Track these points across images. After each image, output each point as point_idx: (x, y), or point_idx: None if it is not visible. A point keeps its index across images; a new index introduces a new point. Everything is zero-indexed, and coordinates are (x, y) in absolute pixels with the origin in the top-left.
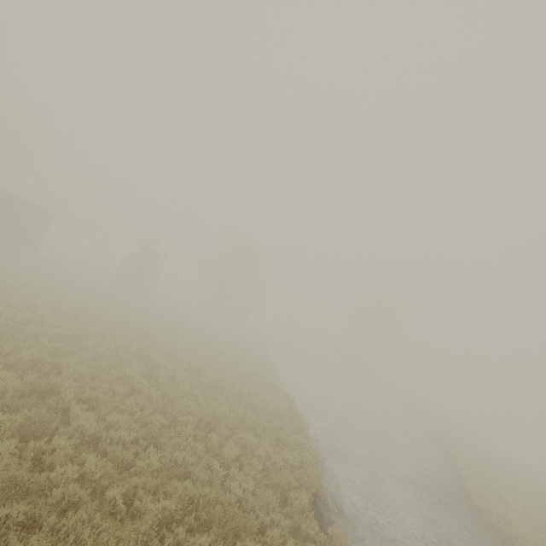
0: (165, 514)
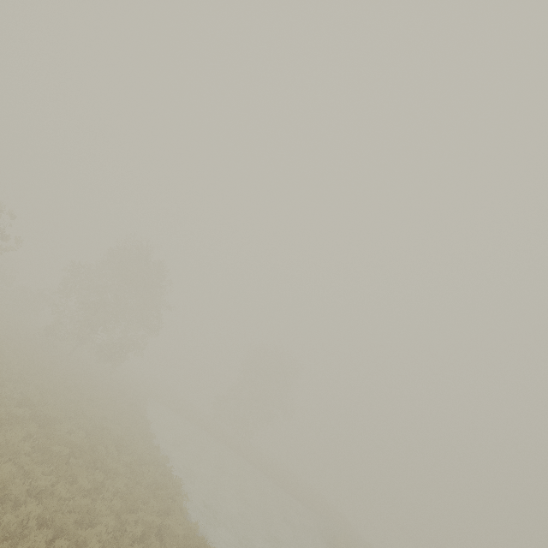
0: None
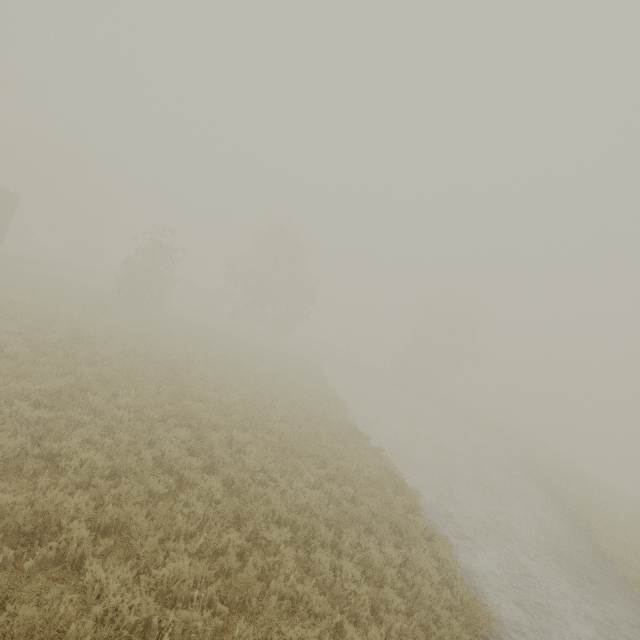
0: None
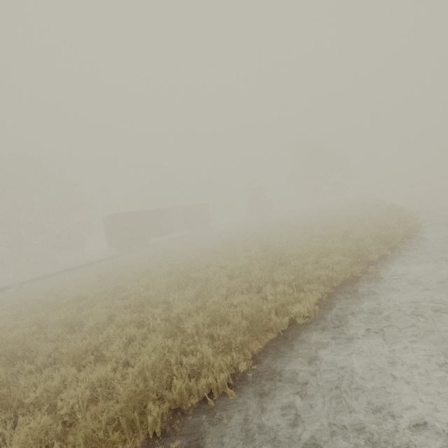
0: (317, 241)
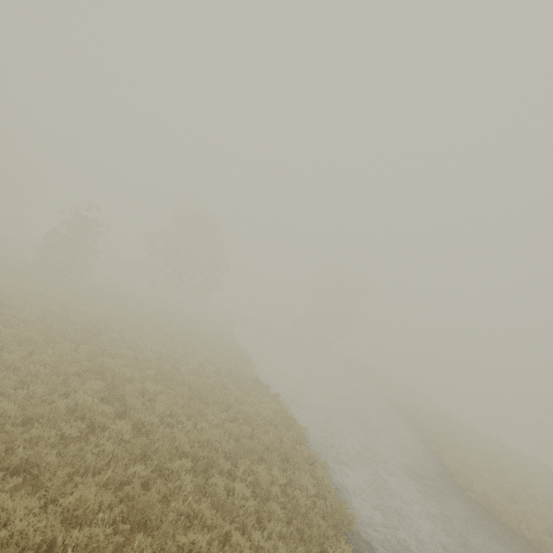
0: None
